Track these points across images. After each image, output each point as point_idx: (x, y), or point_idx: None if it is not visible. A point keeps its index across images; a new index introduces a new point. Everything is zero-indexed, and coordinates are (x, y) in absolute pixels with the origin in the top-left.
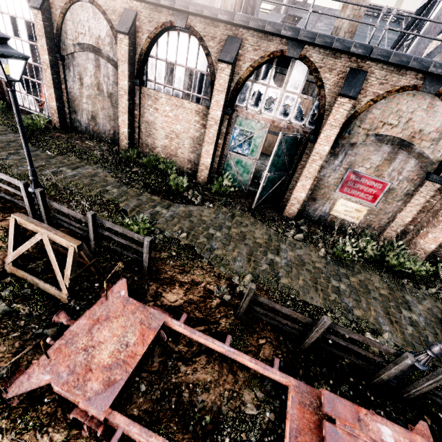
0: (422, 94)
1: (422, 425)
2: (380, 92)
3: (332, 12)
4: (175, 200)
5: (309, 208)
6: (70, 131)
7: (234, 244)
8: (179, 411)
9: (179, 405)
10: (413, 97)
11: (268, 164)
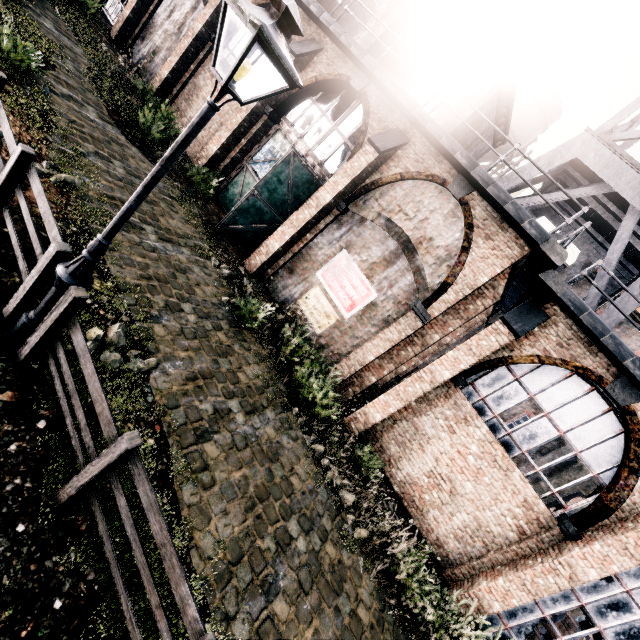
0: (448, 196)
1: None
2: (411, 170)
3: None
4: (128, 134)
5: (280, 280)
6: (121, 49)
7: (121, 185)
8: None
9: None
10: (439, 193)
11: (262, 178)
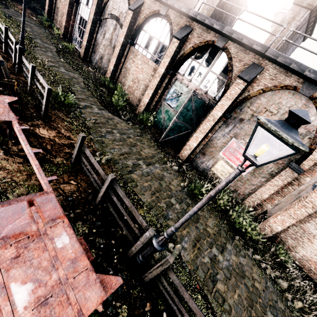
0: (300, 95)
1: (116, 279)
2: (269, 85)
3: None
4: (110, 110)
5: (198, 159)
6: (87, 61)
7: (122, 144)
8: None
9: None
10: (292, 95)
11: (178, 111)
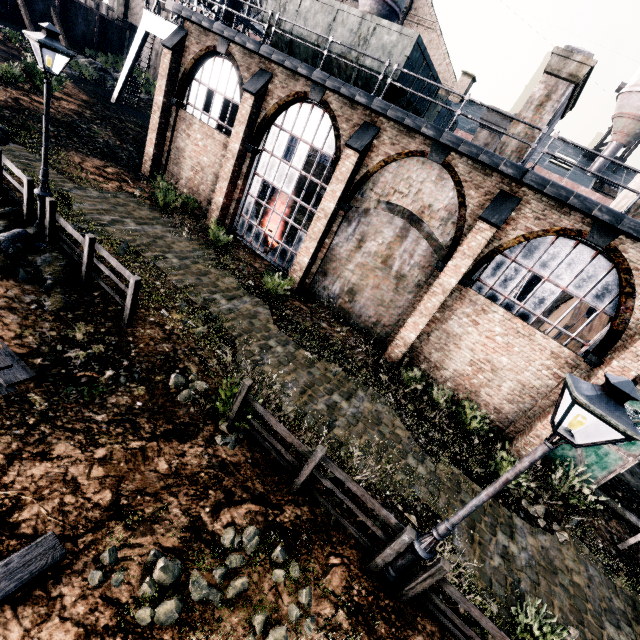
0: None
1: None
2: None
3: None
4: (510, 510)
5: None
6: (308, 298)
7: None
8: None
9: None
10: None
11: None
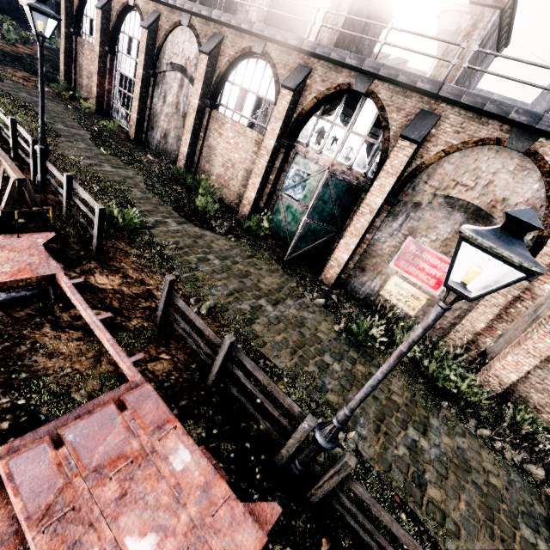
0: (508, 152)
1: (271, 507)
2: (454, 143)
3: (489, 95)
4: (196, 222)
5: (355, 280)
6: (141, 145)
7: (226, 276)
8: (1, 354)
9: (6, 351)
10: (496, 153)
11: (309, 207)
